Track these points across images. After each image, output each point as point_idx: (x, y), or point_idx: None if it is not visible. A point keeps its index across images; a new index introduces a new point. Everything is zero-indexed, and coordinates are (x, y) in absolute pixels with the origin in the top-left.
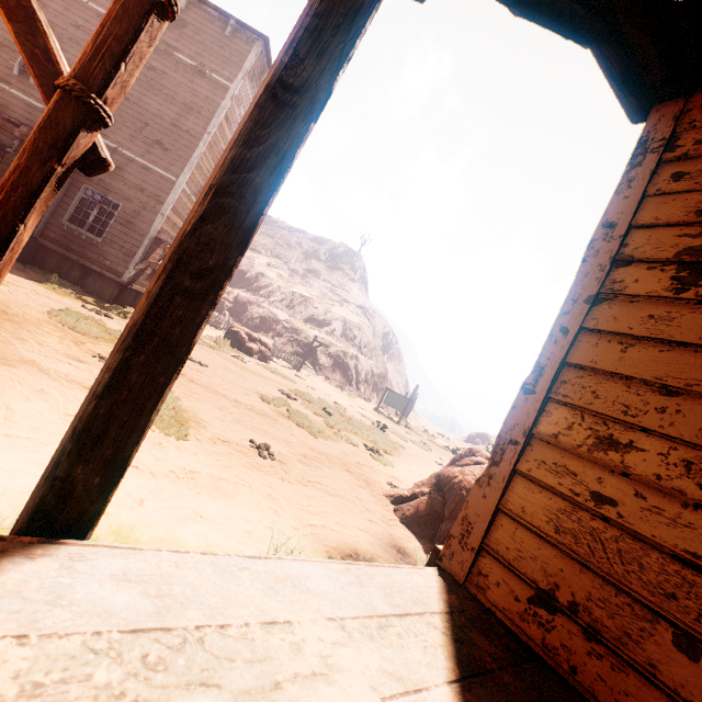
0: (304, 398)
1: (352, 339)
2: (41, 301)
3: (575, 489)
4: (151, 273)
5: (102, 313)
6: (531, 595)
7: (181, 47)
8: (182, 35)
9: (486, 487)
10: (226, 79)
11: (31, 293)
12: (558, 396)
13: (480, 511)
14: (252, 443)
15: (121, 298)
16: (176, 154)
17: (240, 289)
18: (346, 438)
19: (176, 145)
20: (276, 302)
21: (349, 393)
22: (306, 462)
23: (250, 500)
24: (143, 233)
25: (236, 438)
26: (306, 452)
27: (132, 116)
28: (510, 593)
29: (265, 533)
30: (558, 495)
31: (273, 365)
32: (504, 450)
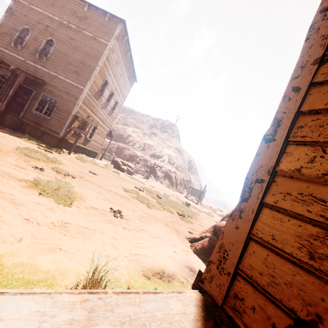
0: (147, 190)
1: (173, 164)
2: (15, 144)
3: (326, 215)
4: (74, 133)
5: (47, 150)
6: (289, 324)
7: (85, 28)
8: (86, 23)
9: (238, 220)
10: (106, 41)
11: (11, 140)
12: (297, 138)
13: (234, 240)
14: (111, 210)
15: (59, 145)
16: (83, 76)
17: (120, 142)
18: (167, 209)
19: (83, 72)
20: (137, 148)
21: (172, 189)
22: (142, 220)
23: (99, 240)
24: (69, 113)
25: (102, 207)
26: (143, 215)
27: (63, 61)
28: (267, 320)
29: (103, 259)
30: (308, 221)
31: (134, 176)
32: (251, 188)
